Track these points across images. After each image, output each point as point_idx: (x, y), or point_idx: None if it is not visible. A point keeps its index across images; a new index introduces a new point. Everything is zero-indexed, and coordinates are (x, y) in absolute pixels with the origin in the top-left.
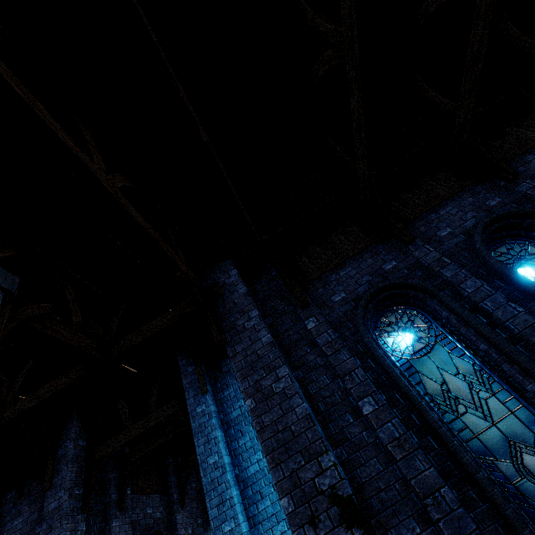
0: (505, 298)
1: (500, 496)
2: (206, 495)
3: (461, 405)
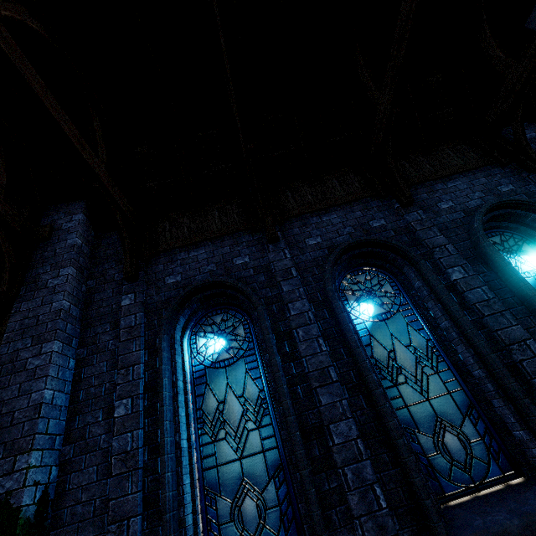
0: (321, 331)
1: None
2: None
3: (224, 430)
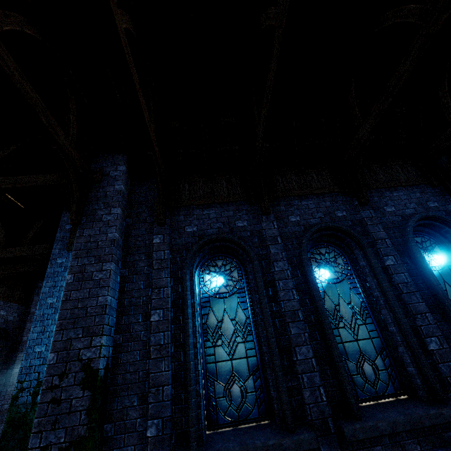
0: (294, 285)
1: (193, 404)
2: (34, 322)
3: (221, 340)
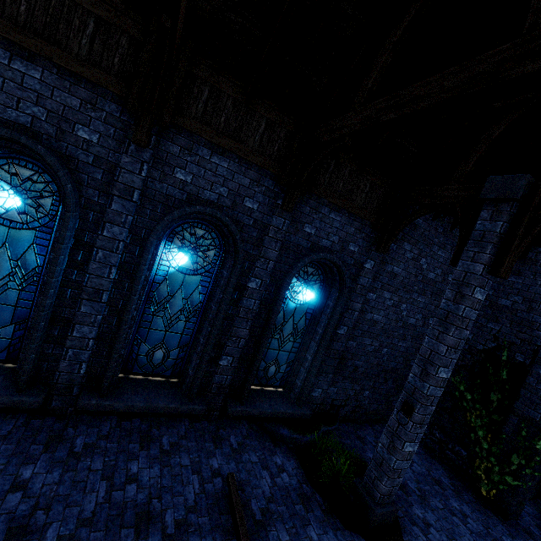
0: (121, 262)
1: None
2: None
3: None
